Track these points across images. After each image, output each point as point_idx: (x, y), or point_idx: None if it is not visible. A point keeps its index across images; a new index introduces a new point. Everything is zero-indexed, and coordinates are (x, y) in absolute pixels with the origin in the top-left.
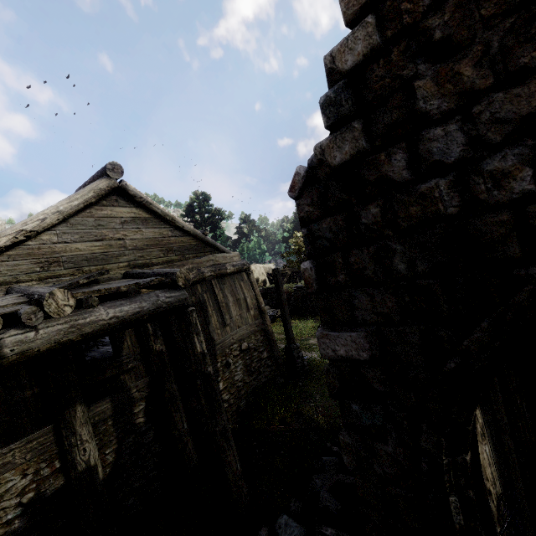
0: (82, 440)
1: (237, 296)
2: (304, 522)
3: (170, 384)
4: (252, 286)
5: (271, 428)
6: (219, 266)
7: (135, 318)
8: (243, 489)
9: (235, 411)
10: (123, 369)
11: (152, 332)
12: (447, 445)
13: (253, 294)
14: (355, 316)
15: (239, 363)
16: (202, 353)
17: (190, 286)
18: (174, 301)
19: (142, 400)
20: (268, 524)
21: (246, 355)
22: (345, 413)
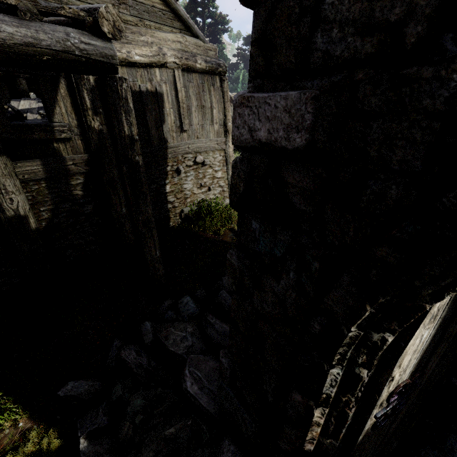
0: (7, 191)
1: (203, 102)
2: (202, 306)
3: (109, 169)
4: (223, 97)
5: (205, 235)
6: (187, 54)
7: (26, 52)
8: (159, 270)
9: (178, 213)
10: (55, 137)
11: (90, 106)
12: (370, 316)
13: (222, 107)
14: (311, 49)
15: (190, 173)
16: (130, 138)
17: (146, 66)
18: (93, 53)
19: (80, 175)
20: (174, 298)
21: (200, 169)
22: (241, 230)
